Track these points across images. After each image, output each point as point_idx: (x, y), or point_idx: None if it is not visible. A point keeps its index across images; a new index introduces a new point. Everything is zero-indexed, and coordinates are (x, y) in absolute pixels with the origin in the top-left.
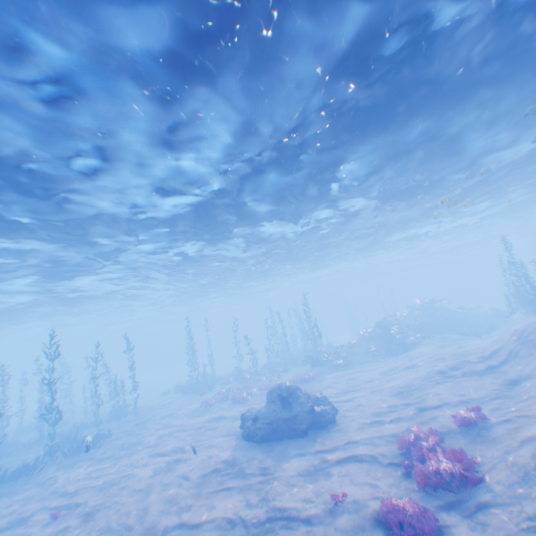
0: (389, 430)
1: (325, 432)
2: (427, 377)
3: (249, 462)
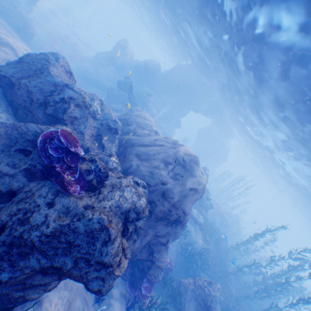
0: None
1: None
2: None
3: None
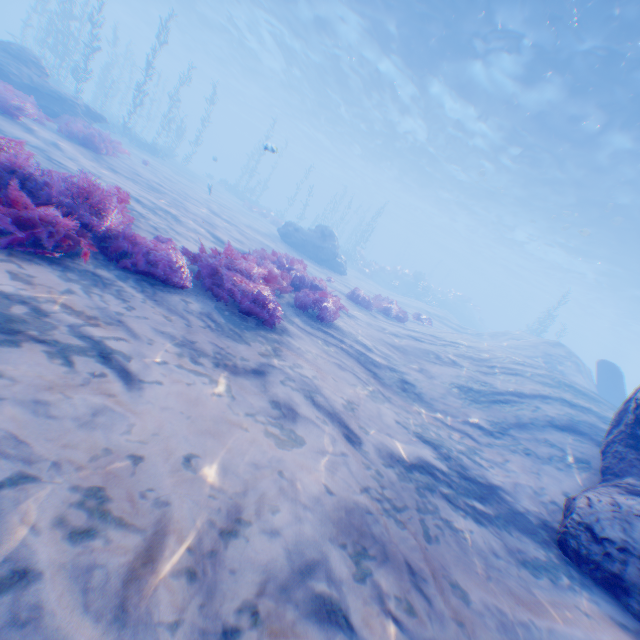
0: (373, 297)
1: (333, 273)
2: (417, 308)
3: (280, 244)
